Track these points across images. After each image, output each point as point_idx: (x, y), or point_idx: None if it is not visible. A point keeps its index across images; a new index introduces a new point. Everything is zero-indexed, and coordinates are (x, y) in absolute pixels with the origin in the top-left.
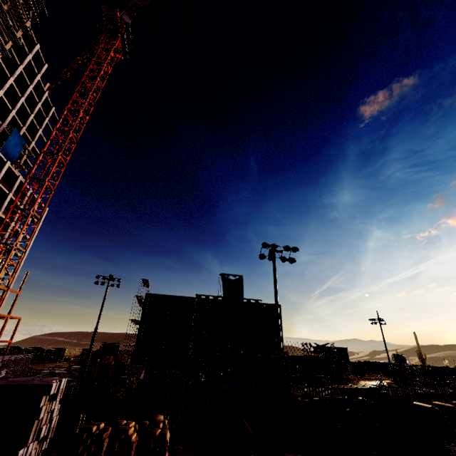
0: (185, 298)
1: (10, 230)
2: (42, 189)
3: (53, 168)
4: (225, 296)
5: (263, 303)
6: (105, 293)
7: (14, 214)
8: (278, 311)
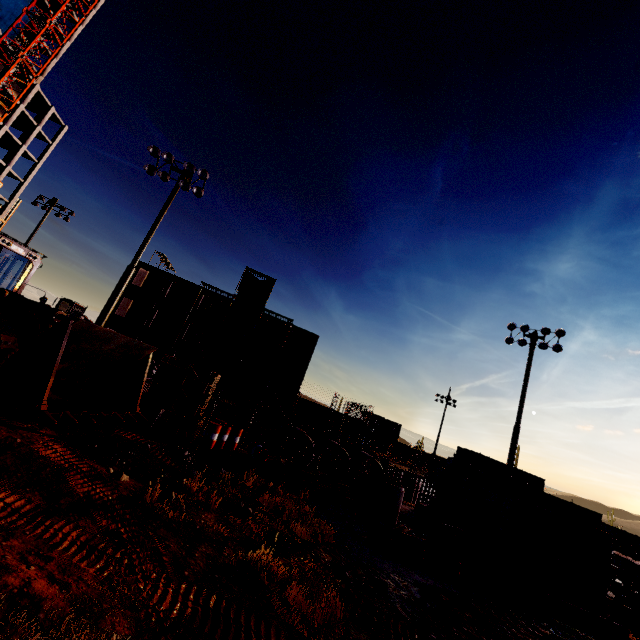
0: (189, 284)
1: (1, 135)
2: (11, 67)
3: (33, 40)
4: (240, 296)
5: (295, 326)
6: (42, 219)
7: (10, 114)
8: (143, 248)
